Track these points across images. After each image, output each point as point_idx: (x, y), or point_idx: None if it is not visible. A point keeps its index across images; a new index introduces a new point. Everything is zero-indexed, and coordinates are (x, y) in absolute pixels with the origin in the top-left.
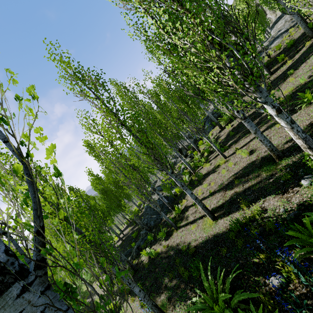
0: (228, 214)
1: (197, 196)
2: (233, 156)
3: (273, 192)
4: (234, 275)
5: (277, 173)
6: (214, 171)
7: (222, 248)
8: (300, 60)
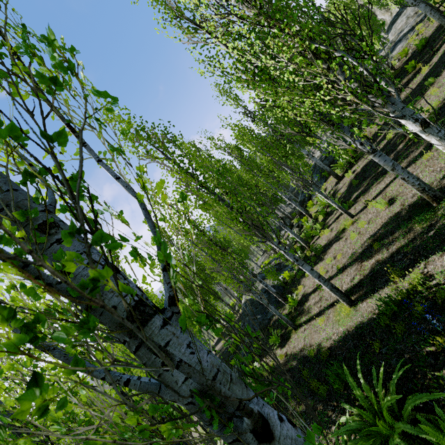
0: (372, 293)
1: None
2: (363, 212)
3: (437, 249)
4: (399, 372)
5: (438, 222)
6: (338, 239)
7: (372, 341)
8: (441, 63)
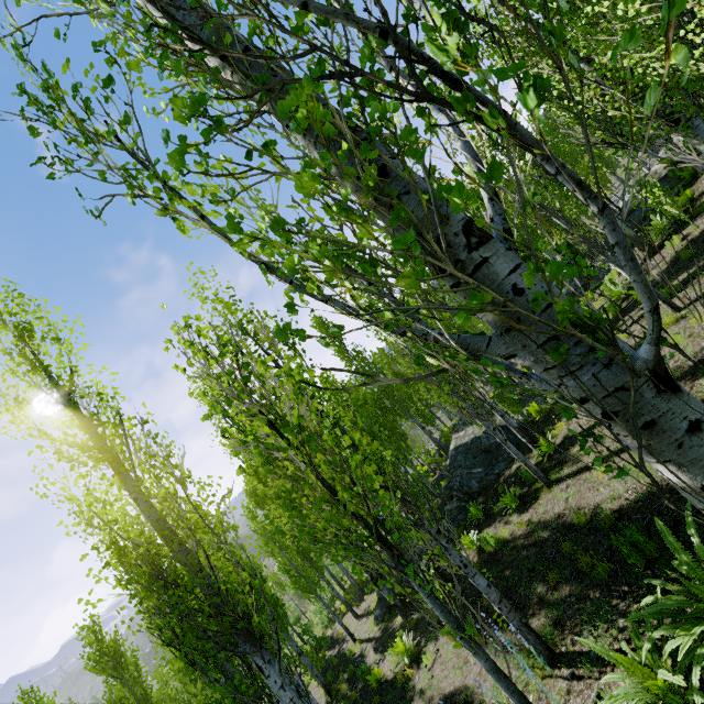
0: None
1: None
2: (701, 301)
3: None
4: None
5: None
6: None
7: None
8: None
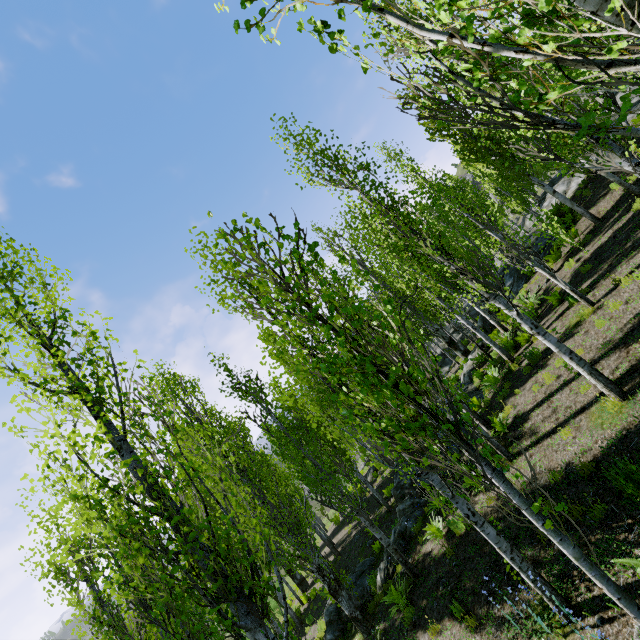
0: None
1: (544, 388)
2: (611, 295)
3: None
4: None
5: None
6: (571, 335)
7: None
8: None
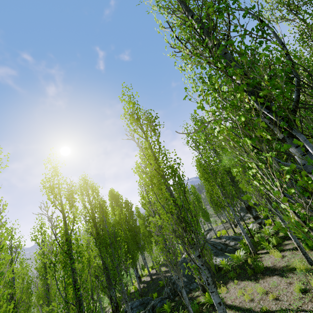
0: None
1: (242, 299)
2: None
3: None
4: None
5: None
6: (283, 275)
7: None
8: None
